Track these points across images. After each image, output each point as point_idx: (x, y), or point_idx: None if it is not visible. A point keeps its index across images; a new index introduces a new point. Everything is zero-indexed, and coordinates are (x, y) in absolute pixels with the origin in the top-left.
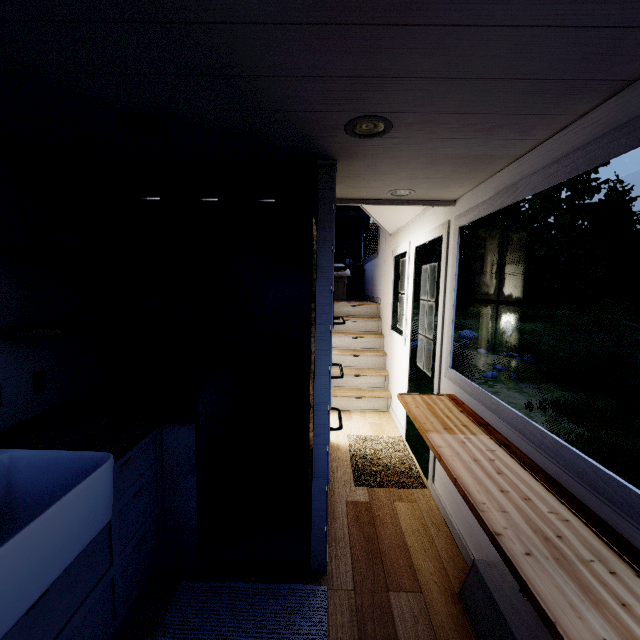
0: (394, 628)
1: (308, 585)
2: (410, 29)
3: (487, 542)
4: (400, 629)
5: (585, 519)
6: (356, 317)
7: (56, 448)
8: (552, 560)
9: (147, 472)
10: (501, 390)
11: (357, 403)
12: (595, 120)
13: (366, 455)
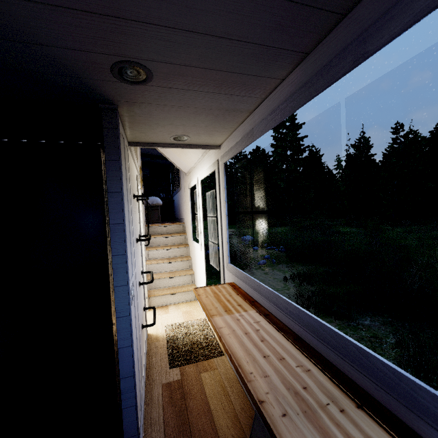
0: None
1: None
2: None
3: None
4: None
5: (320, 365)
6: (168, 234)
7: None
8: (301, 414)
9: None
10: (269, 271)
11: (172, 298)
12: (290, 82)
13: (179, 339)
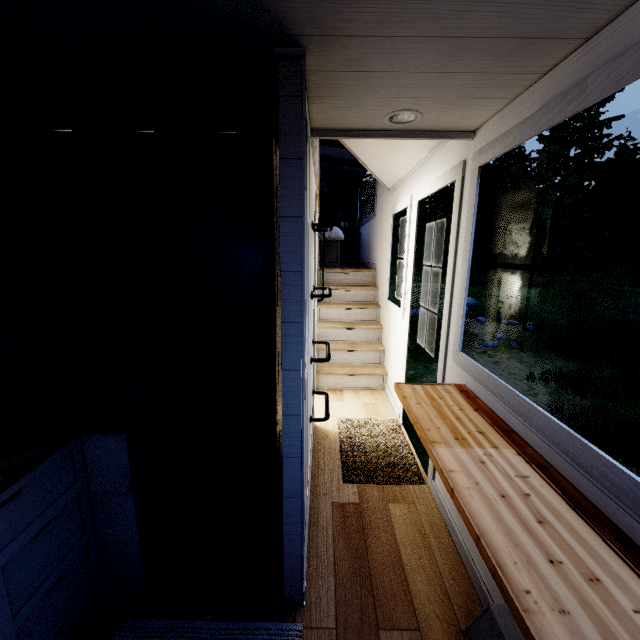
0: None
1: (280, 623)
2: None
3: None
4: None
5: None
6: (350, 286)
7: None
8: None
9: (59, 500)
10: (501, 360)
11: (350, 381)
12: None
13: (358, 443)
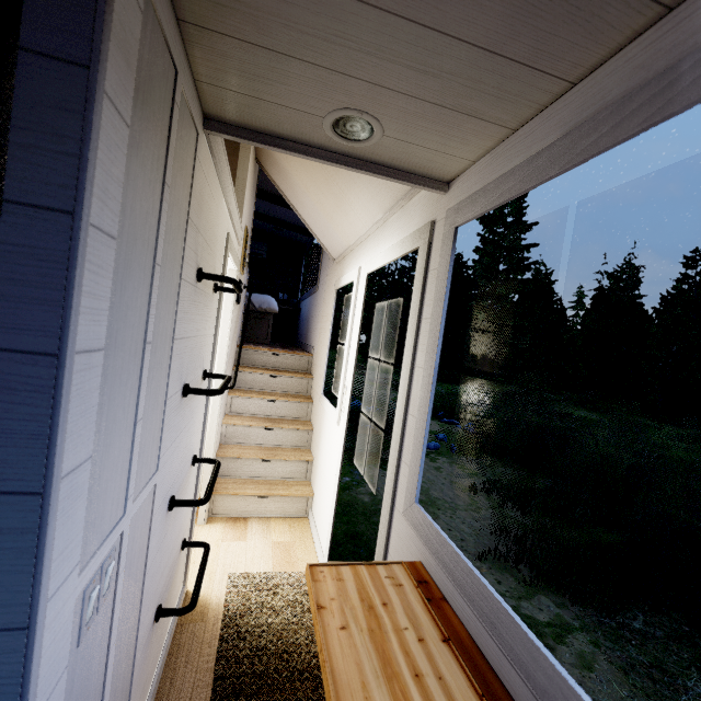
0: None
1: None
2: None
3: None
4: None
5: None
6: (277, 370)
7: None
8: None
9: None
10: (443, 465)
11: (260, 505)
12: None
13: (252, 627)
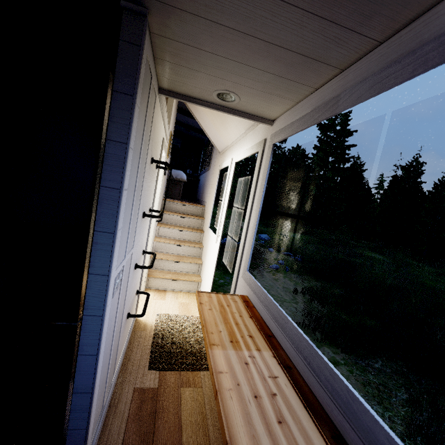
0: None
1: None
2: None
3: None
4: None
5: None
6: (185, 214)
7: None
8: None
9: None
10: (280, 278)
11: (173, 284)
12: None
13: (168, 335)
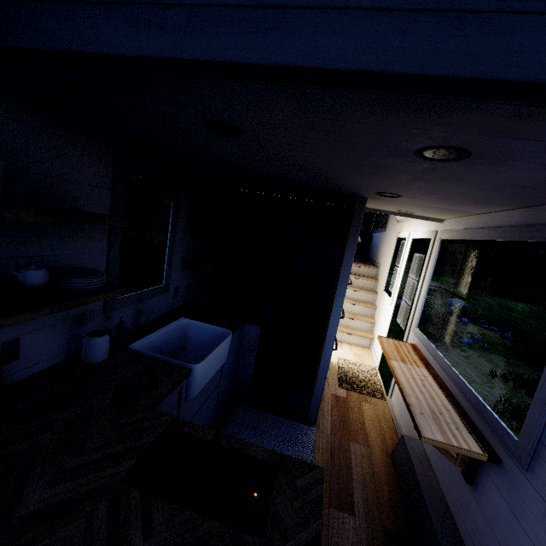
0: (350, 456)
1: (305, 425)
2: (411, 183)
3: (414, 430)
4: (353, 457)
5: (458, 411)
6: (359, 275)
7: (204, 323)
8: (431, 418)
9: (235, 345)
10: (472, 356)
11: (348, 337)
12: (513, 215)
13: (348, 372)
